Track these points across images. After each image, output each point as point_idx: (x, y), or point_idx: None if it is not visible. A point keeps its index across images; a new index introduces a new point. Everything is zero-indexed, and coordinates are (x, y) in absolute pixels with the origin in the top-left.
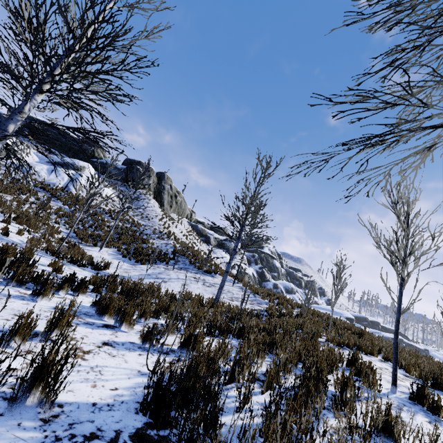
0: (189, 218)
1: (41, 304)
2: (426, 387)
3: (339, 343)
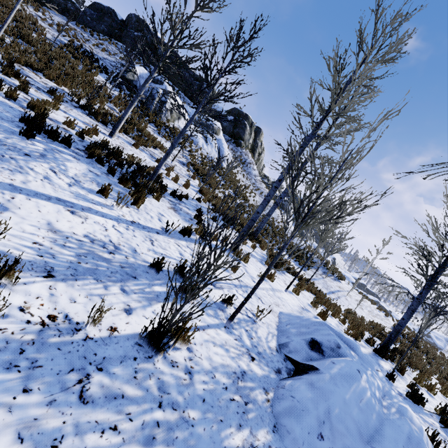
0: (260, 172)
1: None
2: None
3: None
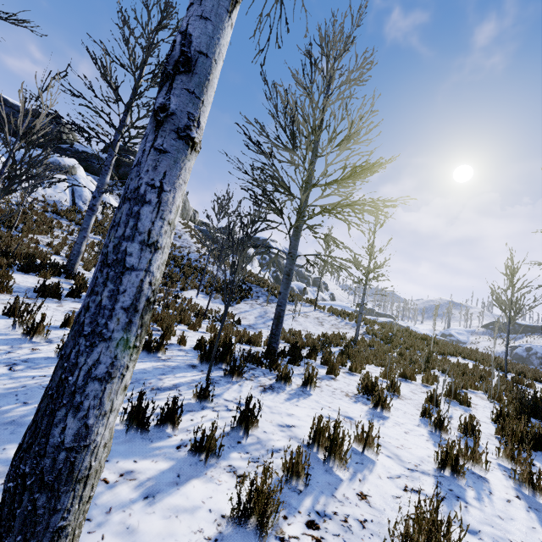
0: (193, 220)
1: None
2: (522, 376)
3: (440, 353)
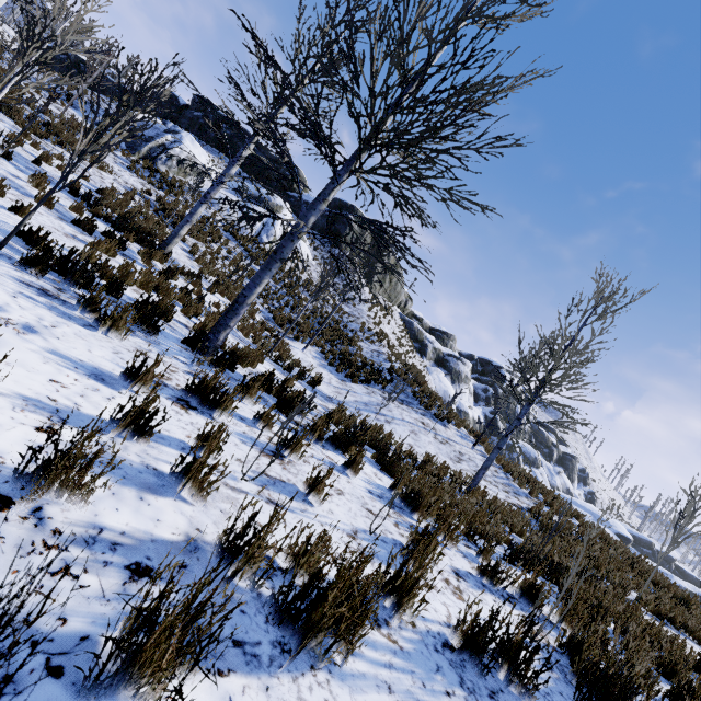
0: (402, 307)
1: (356, 481)
2: None
3: (659, 613)
